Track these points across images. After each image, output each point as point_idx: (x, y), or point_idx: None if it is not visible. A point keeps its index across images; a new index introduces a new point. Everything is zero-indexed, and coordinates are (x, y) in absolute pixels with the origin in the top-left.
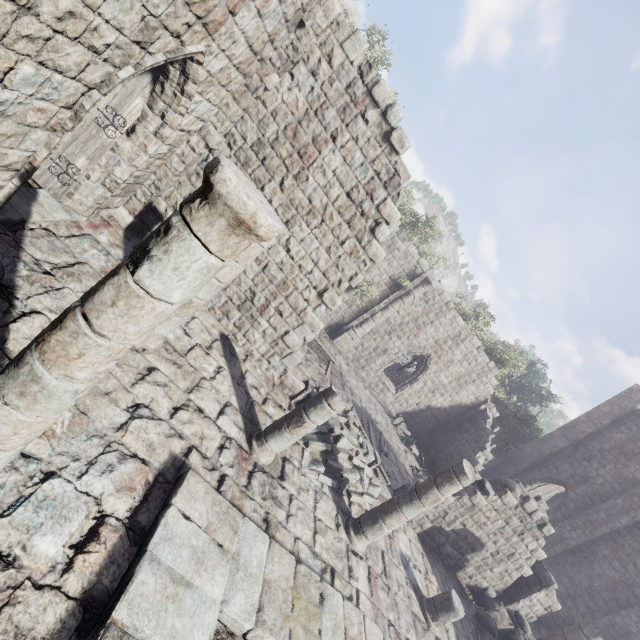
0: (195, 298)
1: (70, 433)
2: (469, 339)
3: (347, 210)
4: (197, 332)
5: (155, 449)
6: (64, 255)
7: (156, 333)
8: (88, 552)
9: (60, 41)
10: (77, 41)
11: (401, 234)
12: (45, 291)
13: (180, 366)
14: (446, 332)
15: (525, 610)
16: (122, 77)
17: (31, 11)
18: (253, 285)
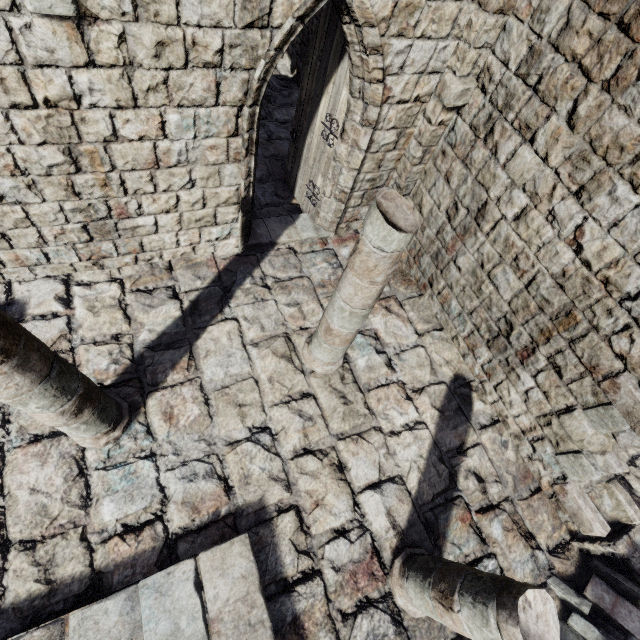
0: (333, 324)
1: (186, 428)
2: None
3: None
4: (409, 365)
5: (247, 483)
6: (291, 270)
7: (316, 357)
8: (124, 539)
9: (176, 77)
10: (189, 67)
11: None
12: (252, 301)
13: (348, 402)
14: None
15: None
16: (257, 77)
17: (133, 65)
18: (509, 311)
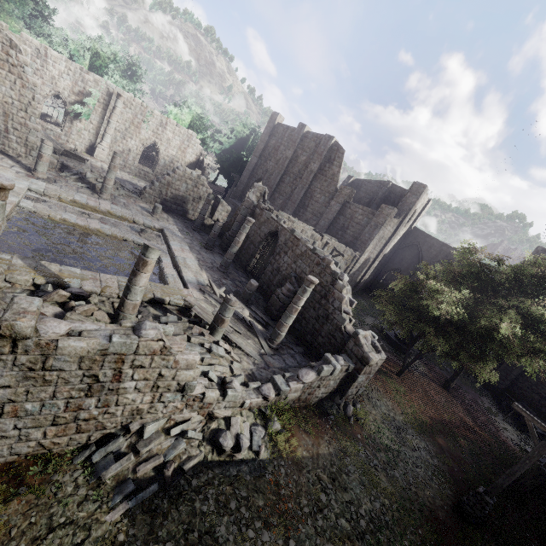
0: None
1: None
2: (169, 122)
3: (4, 66)
4: None
5: None
6: None
7: None
8: None
9: None
10: None
11: (83, 69)
12: None
13: None
14: (154, 123)
15: (220, 217)
16: None
17: None
18: None
